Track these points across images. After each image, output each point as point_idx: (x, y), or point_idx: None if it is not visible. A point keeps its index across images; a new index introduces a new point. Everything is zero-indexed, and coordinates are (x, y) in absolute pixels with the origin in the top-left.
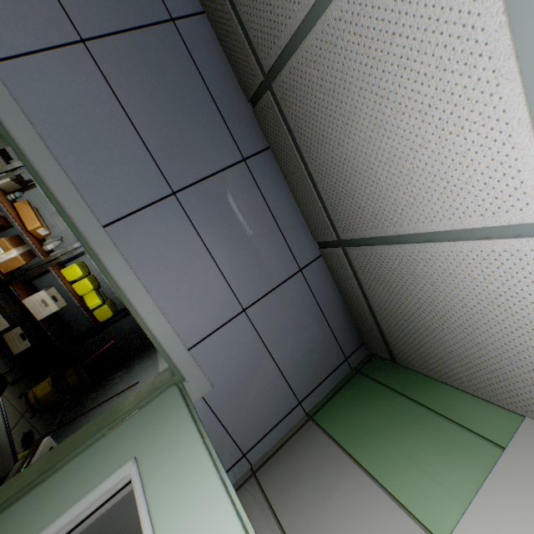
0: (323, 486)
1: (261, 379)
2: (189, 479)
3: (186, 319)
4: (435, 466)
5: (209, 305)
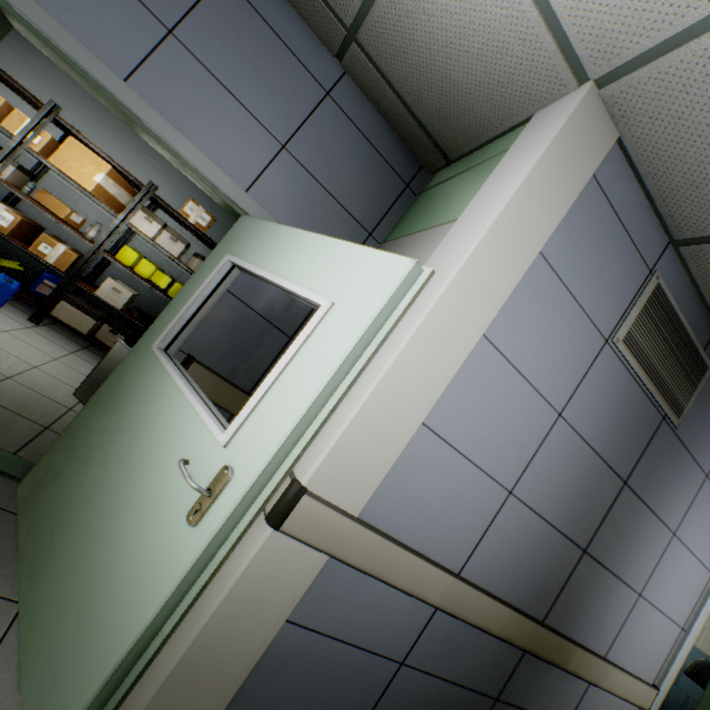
0: None
1: (324, 215)
2: (268, 239)
3: (232, 164)
4: (469, 191)
5: (248, 147)
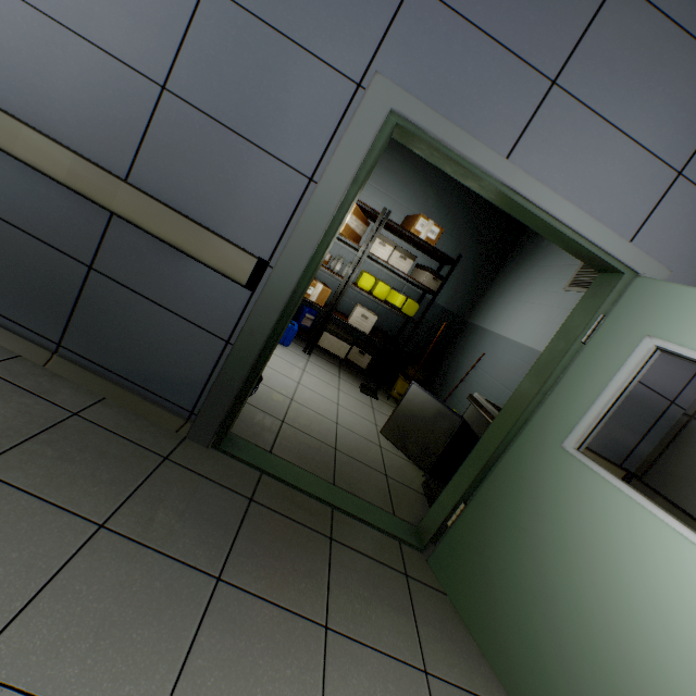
0: None
1: None
2: None
3: (614, 214)
4: None
5: (634, 188)
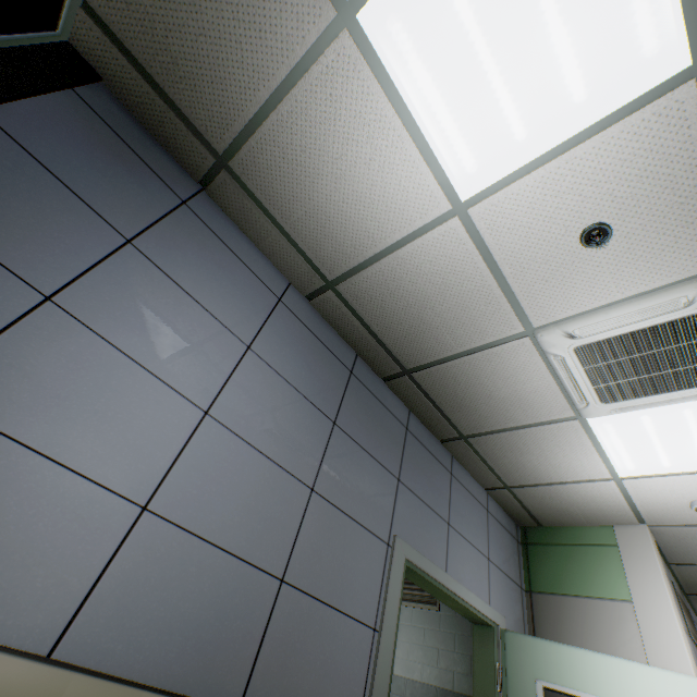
0: (574, 620)
1: (508, 591)
2: (565, 660)
3: (481, 590)
4: (604, 571)
5: (481, 572)
